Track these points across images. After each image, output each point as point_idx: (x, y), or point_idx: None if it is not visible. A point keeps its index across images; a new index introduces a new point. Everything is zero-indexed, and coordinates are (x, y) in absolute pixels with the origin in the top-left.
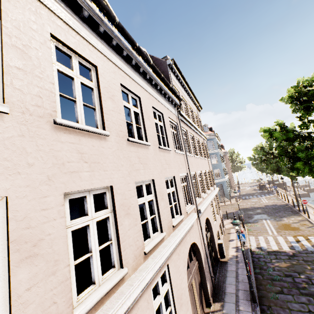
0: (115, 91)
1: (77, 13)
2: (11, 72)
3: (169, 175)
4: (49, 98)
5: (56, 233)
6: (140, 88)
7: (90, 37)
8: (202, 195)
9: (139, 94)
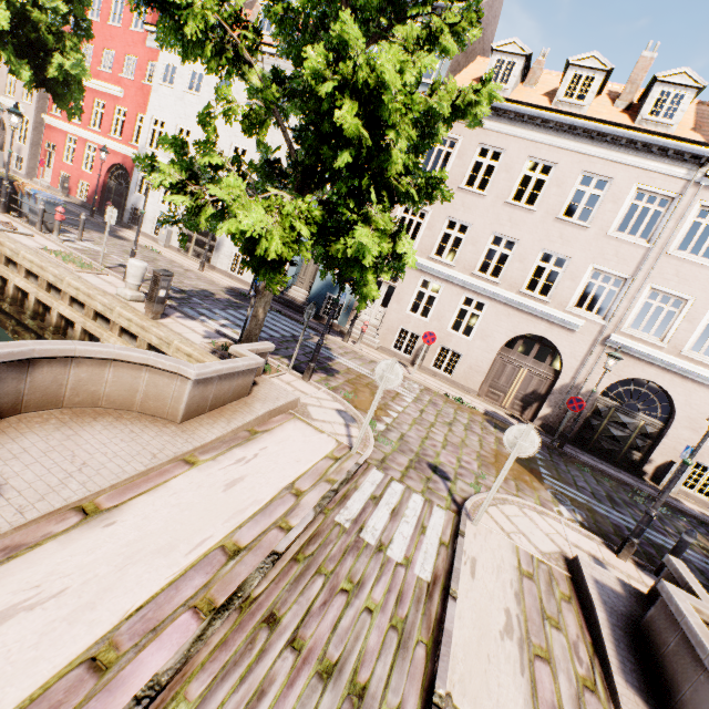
0: (515, 164)
1: (509, 117)
2: (452, 169)
3: (554, 251)
4: (462, 177)
5: (438, 228)
6: (567, 152)
7: (511, 130)
8: (703, 358)
9: (557, 161)
